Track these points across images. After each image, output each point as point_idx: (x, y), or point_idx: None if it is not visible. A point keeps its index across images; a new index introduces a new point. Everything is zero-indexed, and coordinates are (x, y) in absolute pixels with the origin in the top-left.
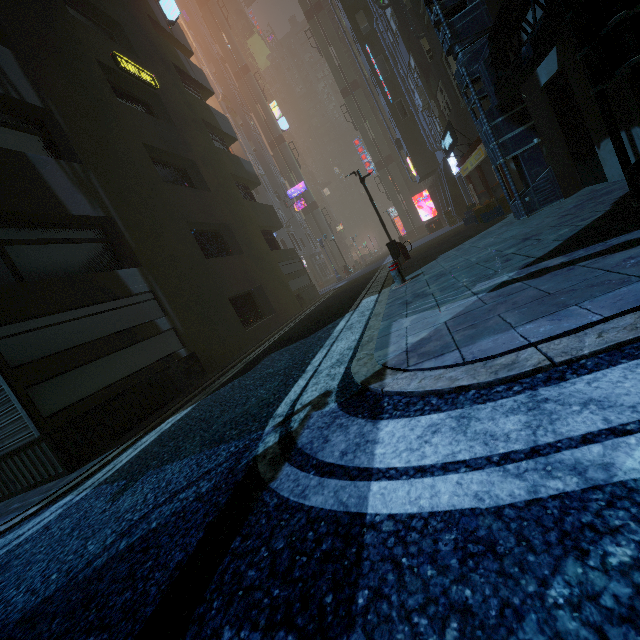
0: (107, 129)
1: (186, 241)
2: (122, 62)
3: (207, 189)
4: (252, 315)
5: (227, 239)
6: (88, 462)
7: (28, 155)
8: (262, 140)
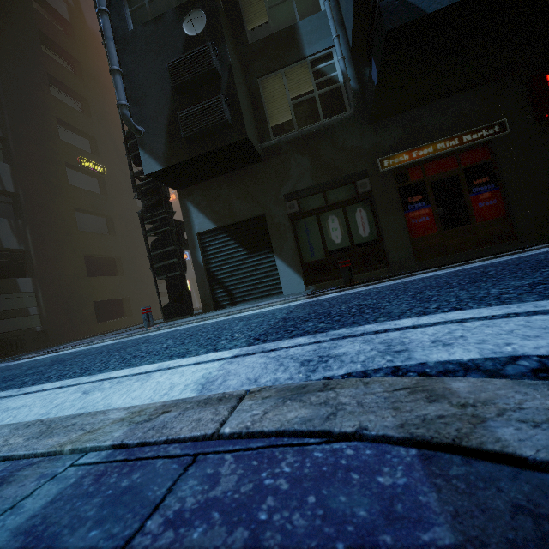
0: (52, 201)
1: (77, 265)
2: (84, 162)
3: (115, 233)
4: (115, 314)
5: (117, 264)
6: None
7: None
8: None
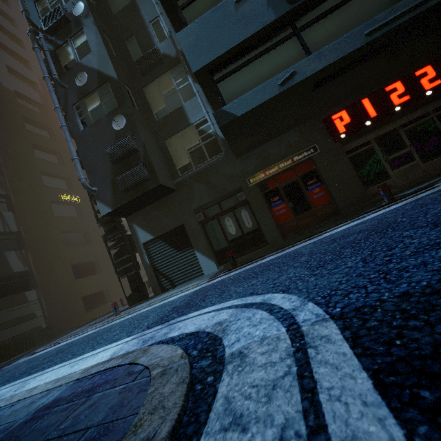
0: (44, 230)
1: (67, 272)
2: (63, 197)
3: (91, 243)
4: (99, 303)
5: (96, 265)
6: None
7: (5, 252)
8: None
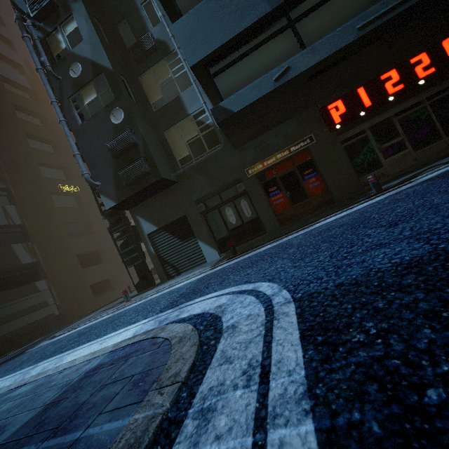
0: (47, 222)
1: (73, 262)
2: (62, 188)
3: (94, 233)
4: (106, 291)
5: (101, 254)
6: (6, 354)
7: (12, 245)
8: None
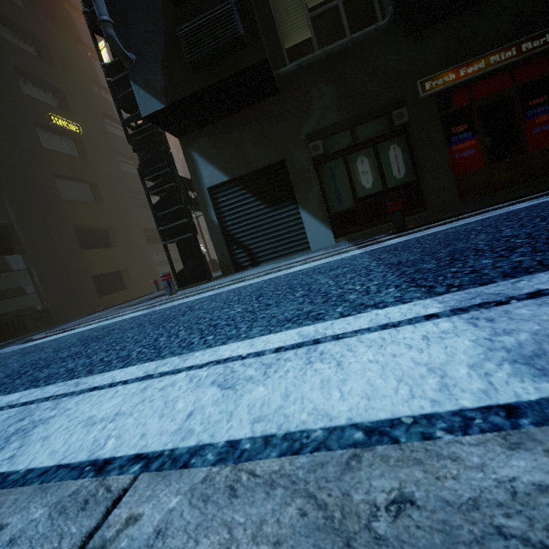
0: (27, 167)
1: (68, 238)
2: (55, 120)
3: (102, 201)
4: (115, 287)
5: (110, 235)
6: None
7: None
8: None
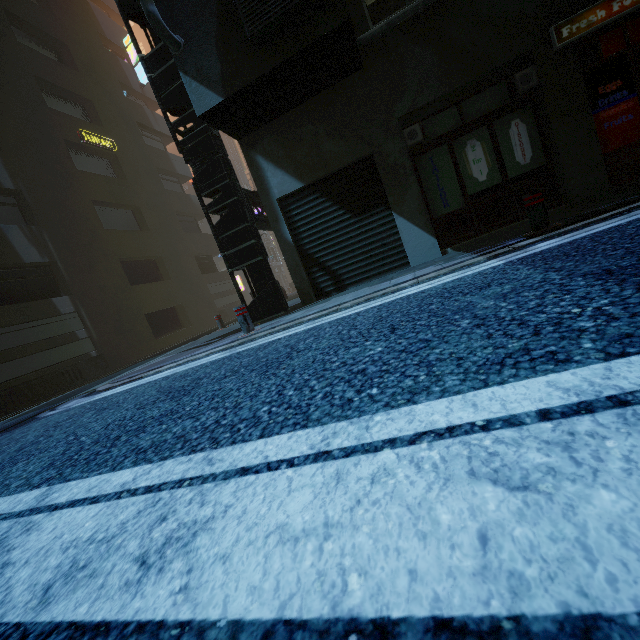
0: (63, 195)
1: (115, 273)
2: (86, 136)
3: (147, 228)
4: (171, 326)
5: (160, 266)
6: (11, 413)
7: (0, 226)
8: (239, 160)
